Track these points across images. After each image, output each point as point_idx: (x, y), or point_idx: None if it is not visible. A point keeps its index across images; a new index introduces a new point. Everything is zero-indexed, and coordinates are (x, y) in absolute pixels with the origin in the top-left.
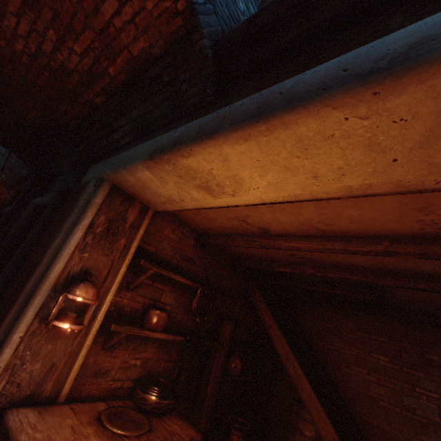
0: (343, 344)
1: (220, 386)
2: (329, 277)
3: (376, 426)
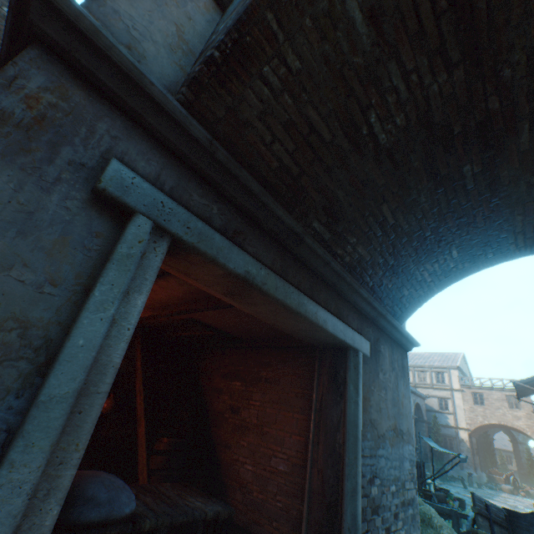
0: (219, 380)
1: (102, 426)
2: (149, 317)
3: (224, 440)
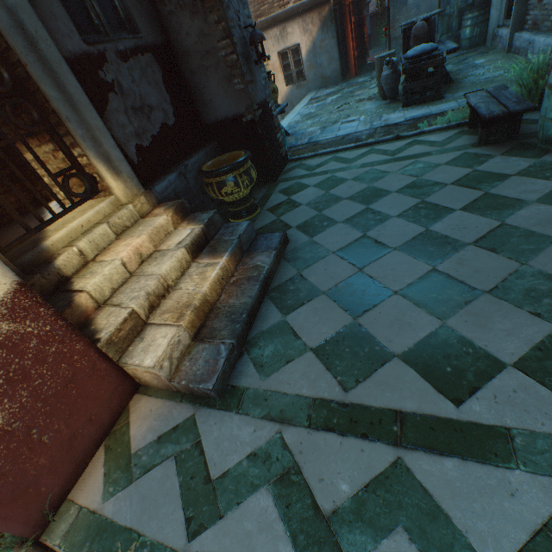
0: None
1: None
2: None
3: None
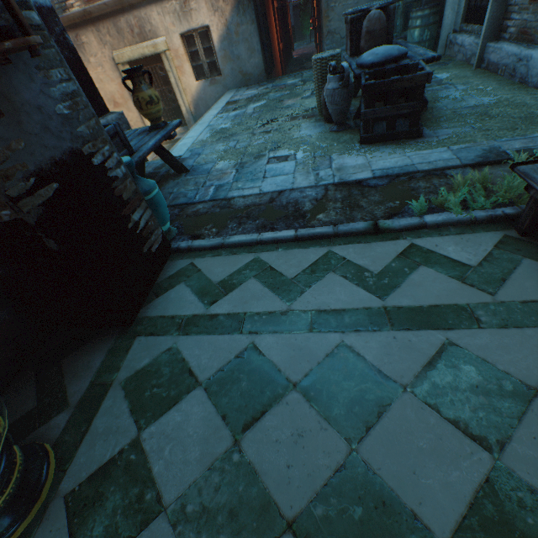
0: None
1: None
2: None
3: None
